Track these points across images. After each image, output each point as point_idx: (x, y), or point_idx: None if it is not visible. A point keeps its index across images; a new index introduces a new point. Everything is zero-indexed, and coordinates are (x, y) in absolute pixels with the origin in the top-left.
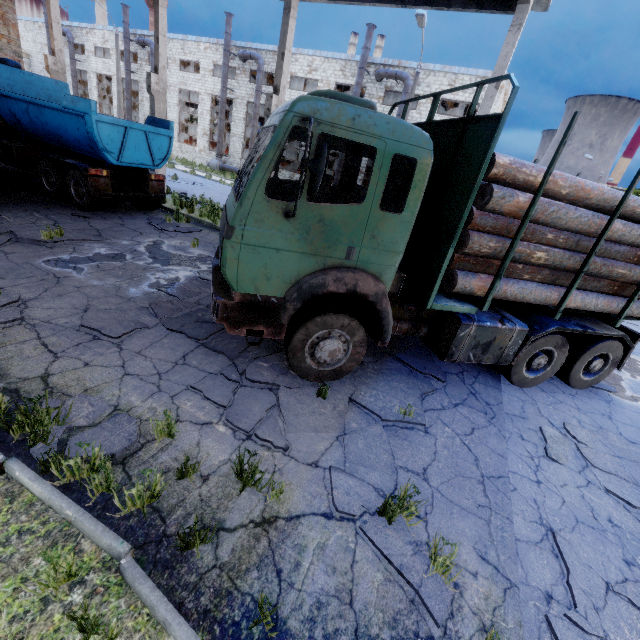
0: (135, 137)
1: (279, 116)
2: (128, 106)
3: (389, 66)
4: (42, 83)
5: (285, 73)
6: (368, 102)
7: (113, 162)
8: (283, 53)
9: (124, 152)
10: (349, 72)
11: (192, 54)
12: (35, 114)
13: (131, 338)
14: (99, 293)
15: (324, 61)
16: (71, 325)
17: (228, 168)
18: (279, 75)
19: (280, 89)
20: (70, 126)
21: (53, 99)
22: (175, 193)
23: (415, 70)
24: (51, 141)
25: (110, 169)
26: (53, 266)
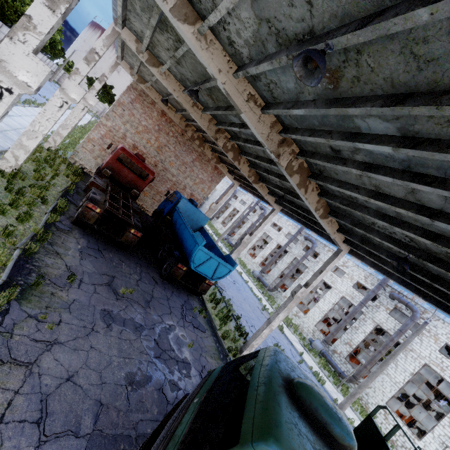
0: (212, 262)
1: (248, 426)
2: (236, 225)
3: (403, 294)
4: (199, 215)
5: (318, 280)
6: (348, 440)
7: (192, 267)
8: (322, 270)
9: (201, 266)
10: (370, 280)
11: (281, 223)
12: (182, 227)
13: (54, 442)
14: (95, 362)
15: (355, 265)
16: (45, 390)
17: (262, 281)
18: (313, 279)
19: (309, 286)
20: (189, 242)
21: (198, 221)
22: (216, 288)
23: (425, 309)
24: (179, 238)
25: (189, 268)
26: (102, 316)
